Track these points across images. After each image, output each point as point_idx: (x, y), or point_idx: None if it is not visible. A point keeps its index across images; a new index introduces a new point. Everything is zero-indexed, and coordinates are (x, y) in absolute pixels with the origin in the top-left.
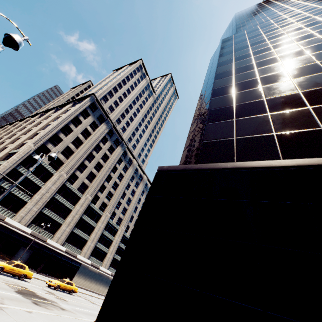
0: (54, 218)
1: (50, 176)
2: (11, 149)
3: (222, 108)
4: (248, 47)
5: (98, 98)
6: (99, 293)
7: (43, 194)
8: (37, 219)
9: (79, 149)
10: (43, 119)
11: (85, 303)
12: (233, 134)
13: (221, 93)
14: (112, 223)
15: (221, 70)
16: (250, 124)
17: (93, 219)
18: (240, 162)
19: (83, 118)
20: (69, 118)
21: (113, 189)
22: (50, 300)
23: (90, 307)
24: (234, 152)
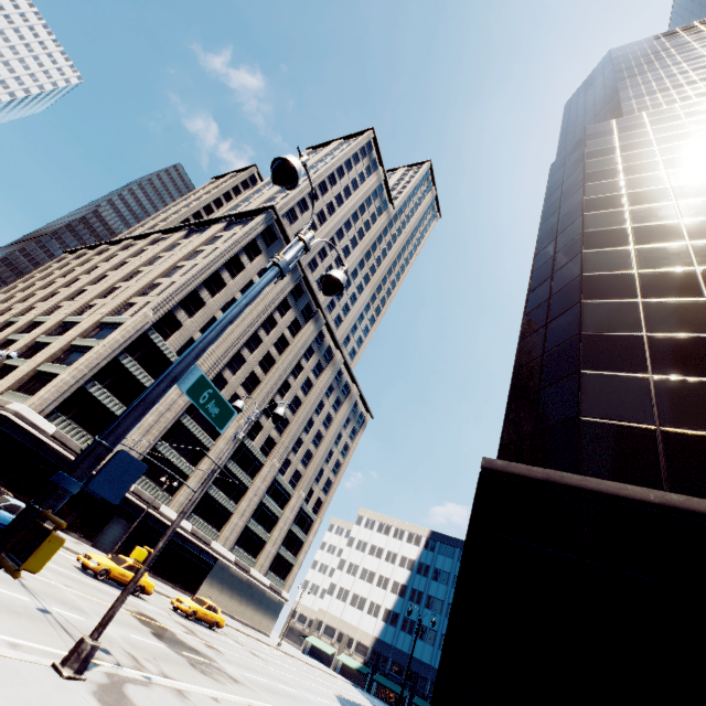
0: (176, 462)
1: None
2: (105, 313)
3: (614, 337)
4: (658, 167)
5: (281, 218)
6: (244, 622)
7: (161, 413)
8: (146, 463)
9: (234, 324)
10: (162, 250)
11: (245, 656)
12: (651, 416)
13: (606, 292)
14: (282, 481)
15: (597, 224)
16: (692, 399)
17: (247, 470)
18: (679, 494)
19: (247, 259)
20: (221, 258)
21: (290, 411)
22: (203, 652)
23: (259, 668)
24: (661, 464)
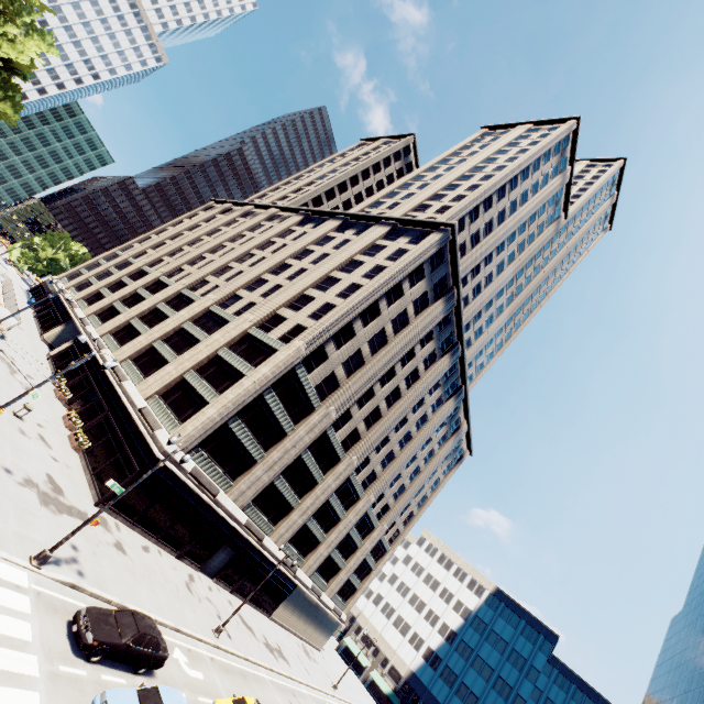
0: (286, 495)
1: (307, 411)
2: (253, 322)
3: None
4: None
5: (457, 239)
6: (303, 638)
7: (287, 450)
8: (260, 494)
9: (376, 358)
10: (313, 241)
11: None
12: None
13: None
14: (371, 514)
15: None
16: None
17: (344, 502)
18: None
19: (408, 285)
20: (385, 286)
21: (399, 446)
22: None
23: None
24: None
